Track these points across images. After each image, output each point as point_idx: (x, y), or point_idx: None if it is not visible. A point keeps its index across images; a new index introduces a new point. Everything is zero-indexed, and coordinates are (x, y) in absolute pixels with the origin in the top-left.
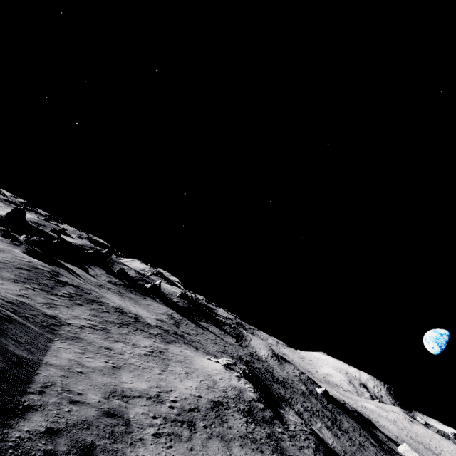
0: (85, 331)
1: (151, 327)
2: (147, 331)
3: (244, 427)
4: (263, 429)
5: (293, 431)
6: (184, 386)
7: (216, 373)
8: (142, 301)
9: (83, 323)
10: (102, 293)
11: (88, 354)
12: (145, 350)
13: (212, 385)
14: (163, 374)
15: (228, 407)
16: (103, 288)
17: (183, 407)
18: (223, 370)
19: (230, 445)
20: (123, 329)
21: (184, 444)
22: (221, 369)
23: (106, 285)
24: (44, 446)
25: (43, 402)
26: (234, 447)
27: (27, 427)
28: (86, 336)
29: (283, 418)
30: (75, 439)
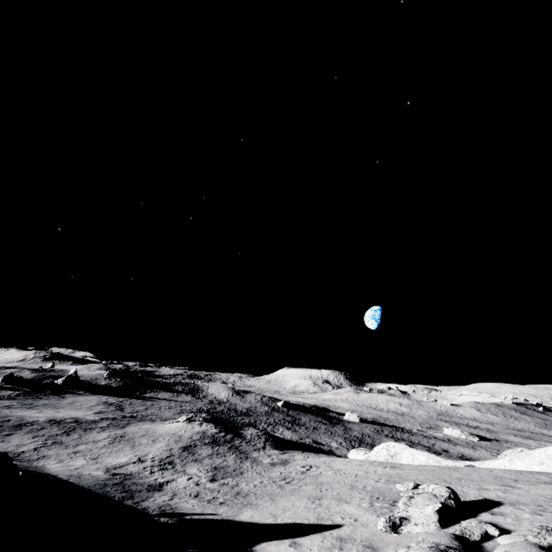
0: (43, 450)
1: (97, 422)
2: (97, 427)
3: (210, 451)
4: (226, 446)
5: (250, 438)
6: (156, 448)
7: (180, 430)
8: (62, 402)
9: (32, 446)
10: (17, 415)
11: (66, 461)
12: (107, 441)
13: (179, 438)
14: (134, 448)
15: (196, 445)
16: (2, 410)
17: (161, 458)
18: (185, 425)
19: (202, 461)
20: (73, 435)
21: (171, 470)
22: (183, 425)
23: (0, 404)
24: (103, 485)
25: (80, 480)
26: (204, 461)
27: (88, 484)
28: (49, 453)
29: (242, 435)
30: (112, 482)
